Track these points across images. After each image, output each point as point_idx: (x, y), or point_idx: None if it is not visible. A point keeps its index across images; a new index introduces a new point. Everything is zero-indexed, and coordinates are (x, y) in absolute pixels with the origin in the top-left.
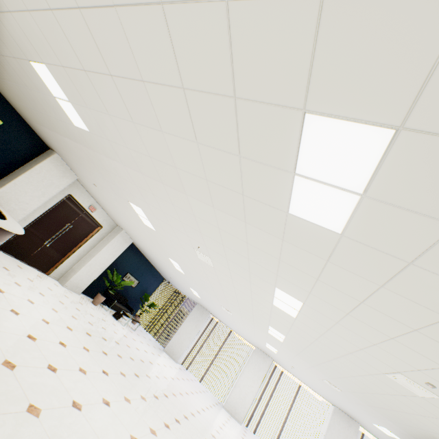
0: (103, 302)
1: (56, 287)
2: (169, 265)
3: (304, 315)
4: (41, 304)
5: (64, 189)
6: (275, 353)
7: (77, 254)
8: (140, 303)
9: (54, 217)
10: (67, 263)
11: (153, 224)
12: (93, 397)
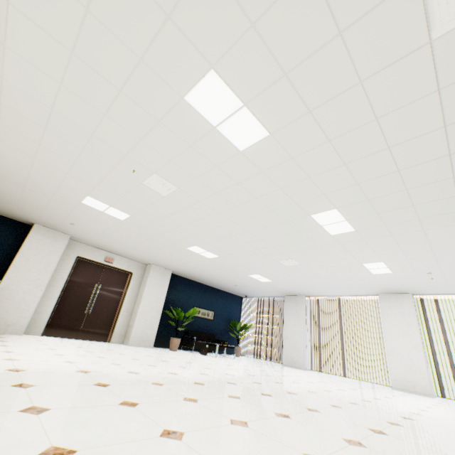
0: (189, 349)
1: (115, 345)
2: (205, 263)
3: (255, 104)
4: (68, 350)
5: (69, 255)
6: (392, 274)
7: (125, 310)
8: (234, 334)
9: (79, 285)
10: (121, 323)
11: (116, 206)
12: (76, 382)
